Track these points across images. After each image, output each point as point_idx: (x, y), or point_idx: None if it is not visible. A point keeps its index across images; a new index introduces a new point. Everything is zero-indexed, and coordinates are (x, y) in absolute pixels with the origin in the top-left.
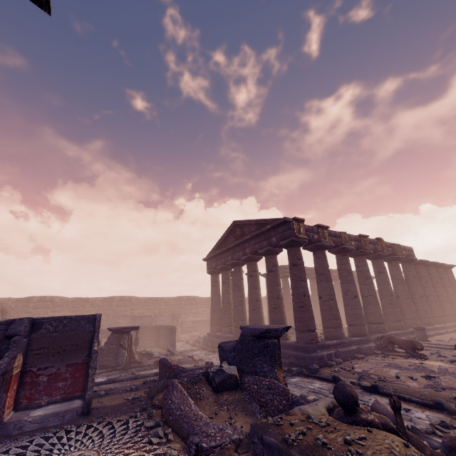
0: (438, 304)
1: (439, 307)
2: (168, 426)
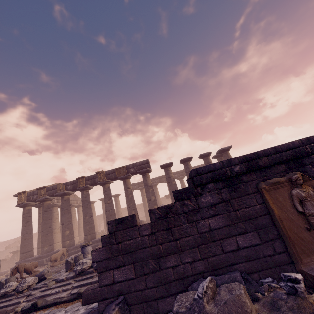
0: None
1: None
2: None
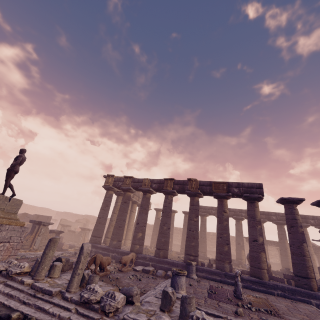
0: (303, 259)
1: (305, 263)
2: None
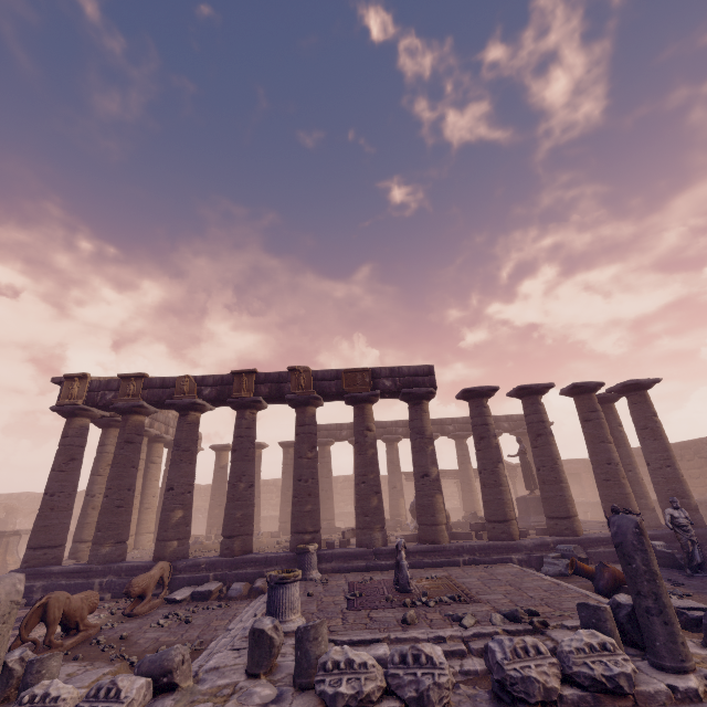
0: (499, 490)
1: (502, 497)
2: None
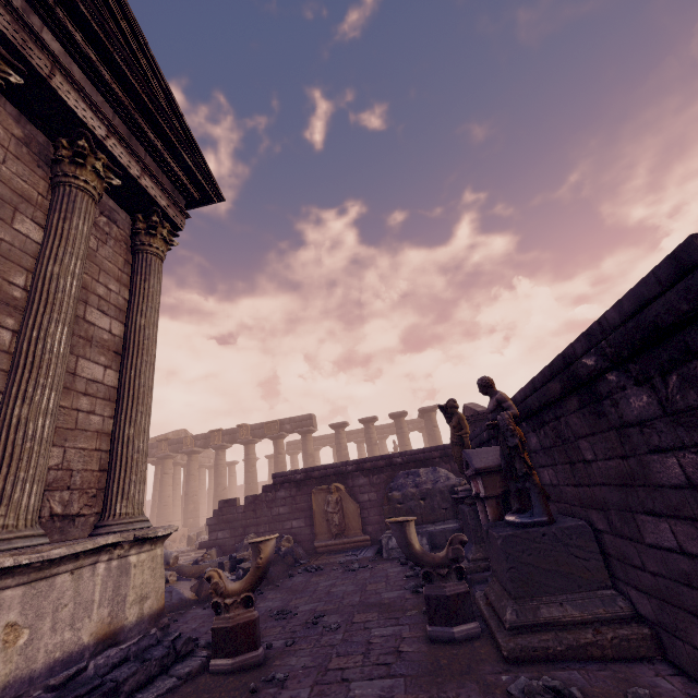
0: None
1: None
2: None
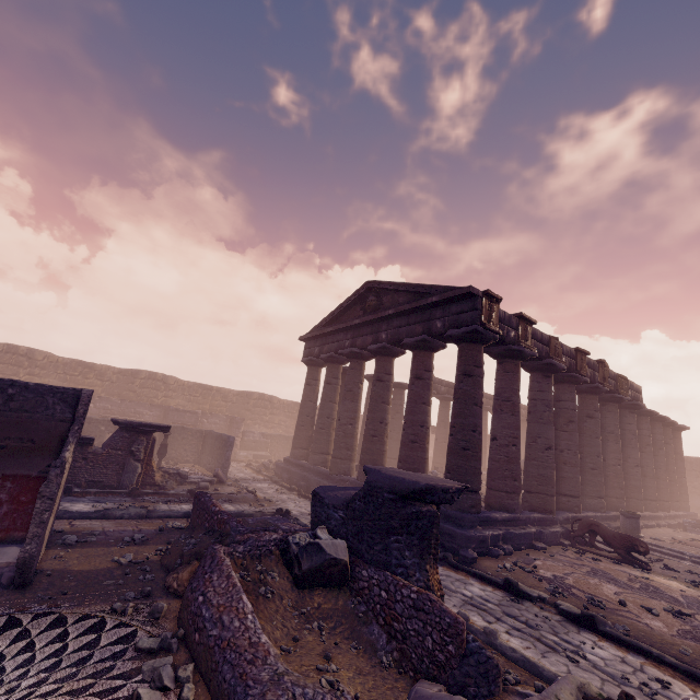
0: (655, 481)
1: (656, 486)
2: (188, 652)
